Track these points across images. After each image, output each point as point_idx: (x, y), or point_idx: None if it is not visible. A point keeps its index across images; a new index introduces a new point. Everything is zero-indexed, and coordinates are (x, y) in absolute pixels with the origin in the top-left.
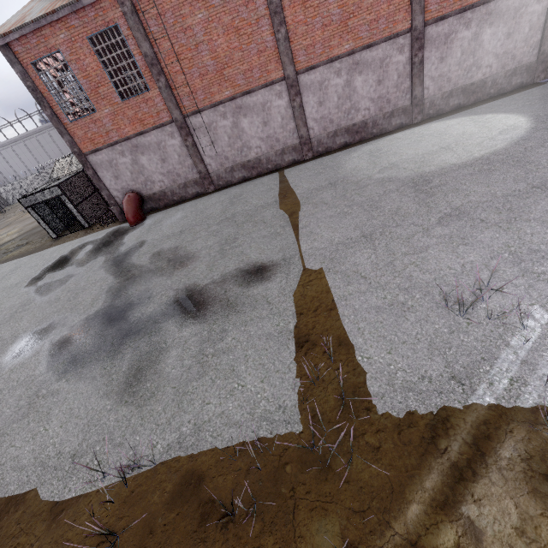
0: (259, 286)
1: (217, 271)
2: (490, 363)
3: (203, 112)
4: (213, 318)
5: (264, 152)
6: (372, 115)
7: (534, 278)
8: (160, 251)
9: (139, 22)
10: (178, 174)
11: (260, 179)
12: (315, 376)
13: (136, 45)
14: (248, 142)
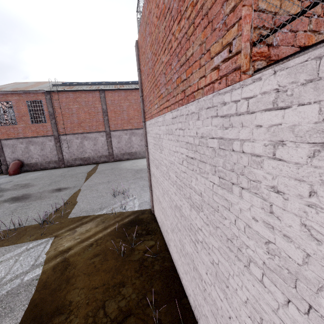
0: (57, 193)
1: (43, 189)
2: (112, 205)
3: (68, 135)
4: (29, 201)
5: (92, 155)
6: (139, 150)
7: (142, 190)
8: (19, 183)
9: (51, 102)
10: (47, 156)
11: (87, 165)
12: (57, 211)
13: (47, 108)
14: (86, 150)
